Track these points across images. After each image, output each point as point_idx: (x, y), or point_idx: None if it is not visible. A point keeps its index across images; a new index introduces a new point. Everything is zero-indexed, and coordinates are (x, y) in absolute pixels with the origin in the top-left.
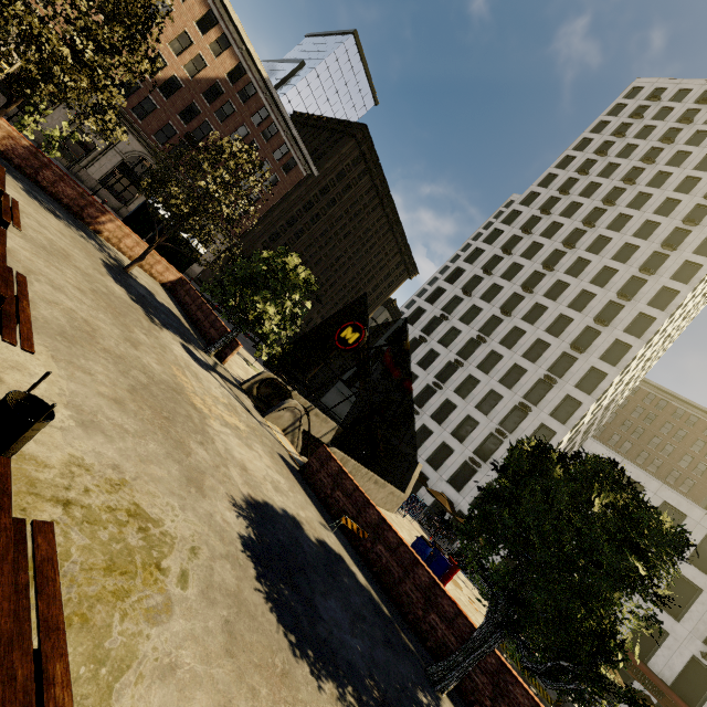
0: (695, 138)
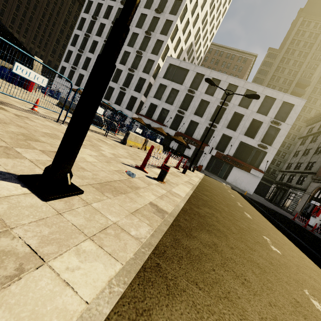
0: None
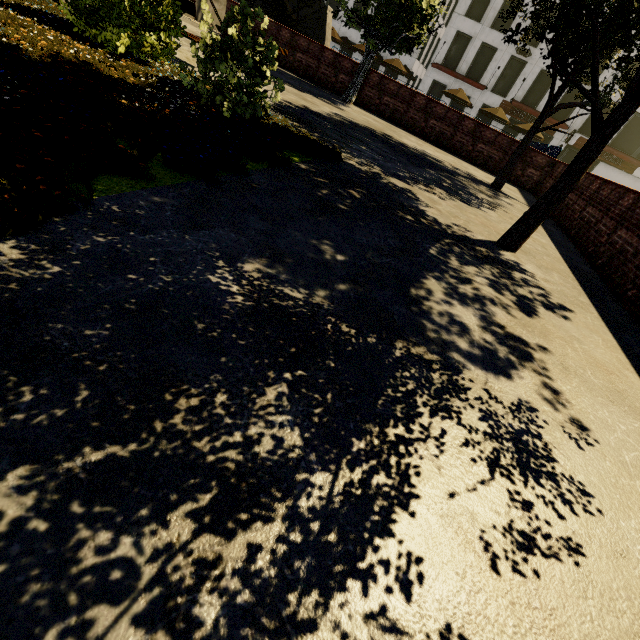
0: None
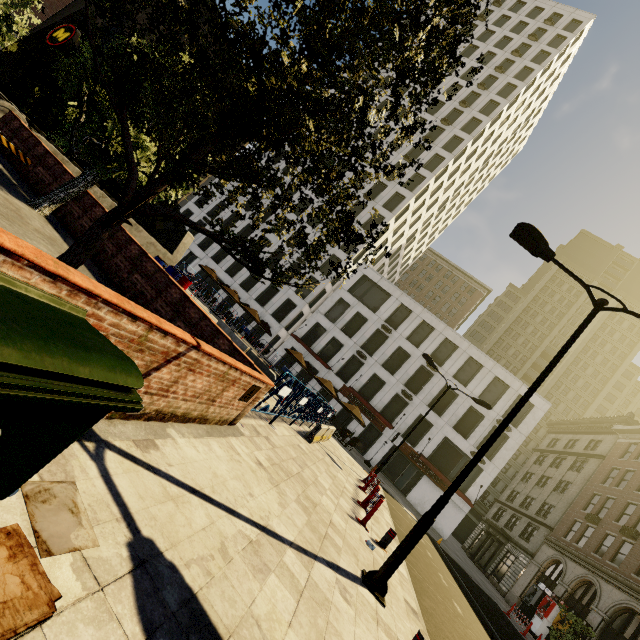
0: (485, 36)
